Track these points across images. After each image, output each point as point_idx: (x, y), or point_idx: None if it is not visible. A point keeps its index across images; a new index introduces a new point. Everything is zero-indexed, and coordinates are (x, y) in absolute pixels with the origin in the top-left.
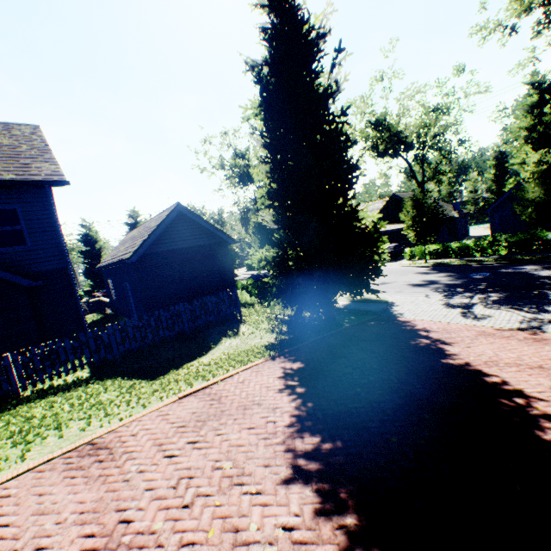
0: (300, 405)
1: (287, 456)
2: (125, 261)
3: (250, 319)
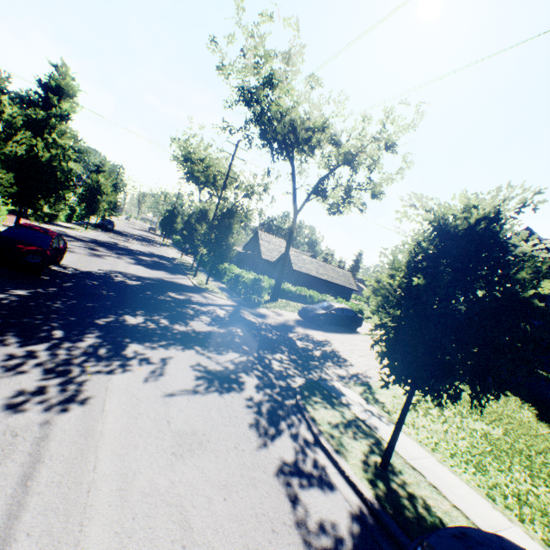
0: None
1: None
2: None
3: None
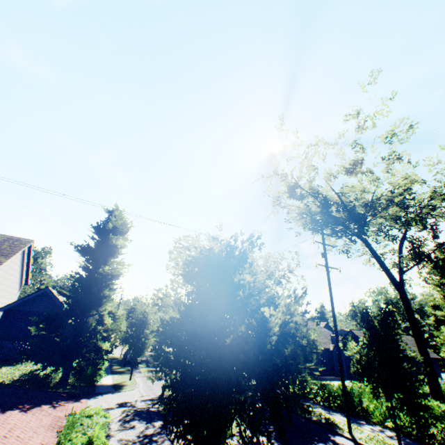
0: None
1: None
2: None
3: (19, 366)
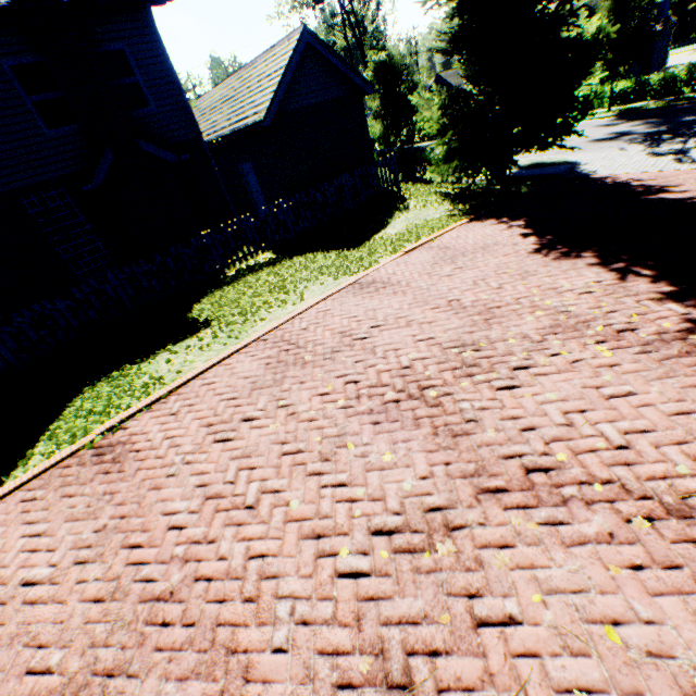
0: (540, 239)
1: (559, 261)
2: (259, 125)
3: (414, 194)
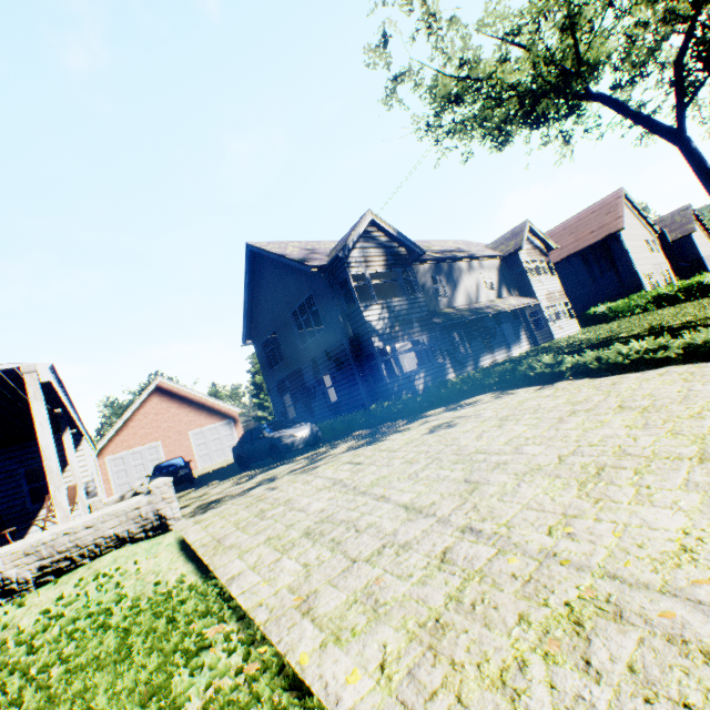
0: None
1: None
2: None
3: None
